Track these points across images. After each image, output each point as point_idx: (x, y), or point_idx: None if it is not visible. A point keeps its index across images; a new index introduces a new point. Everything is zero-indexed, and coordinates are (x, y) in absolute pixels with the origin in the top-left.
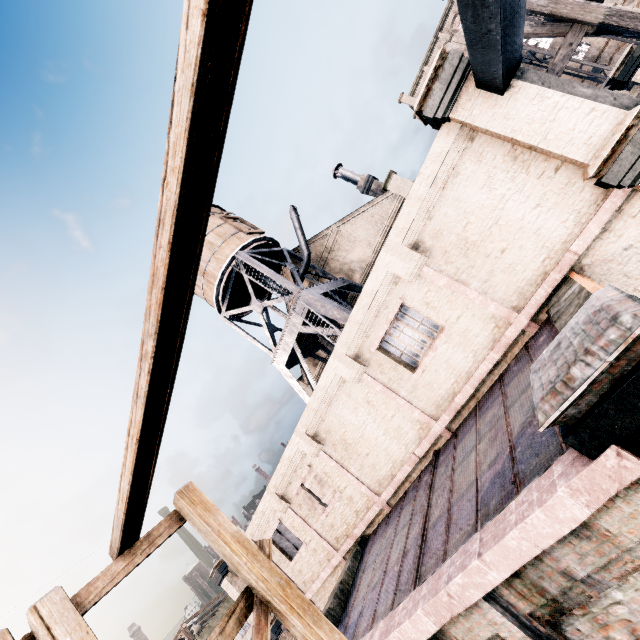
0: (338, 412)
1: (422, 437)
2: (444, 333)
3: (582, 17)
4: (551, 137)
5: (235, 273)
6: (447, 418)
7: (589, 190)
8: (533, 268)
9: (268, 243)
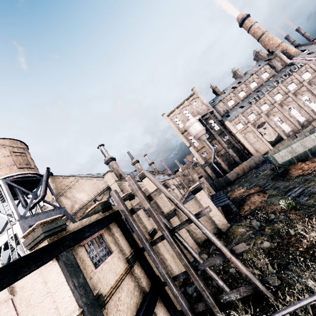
0: None
1: None
2: None
3: (142, 203)
4: (57, 294)
5: None
6: None
7: None
8: None
9: (31, 175)
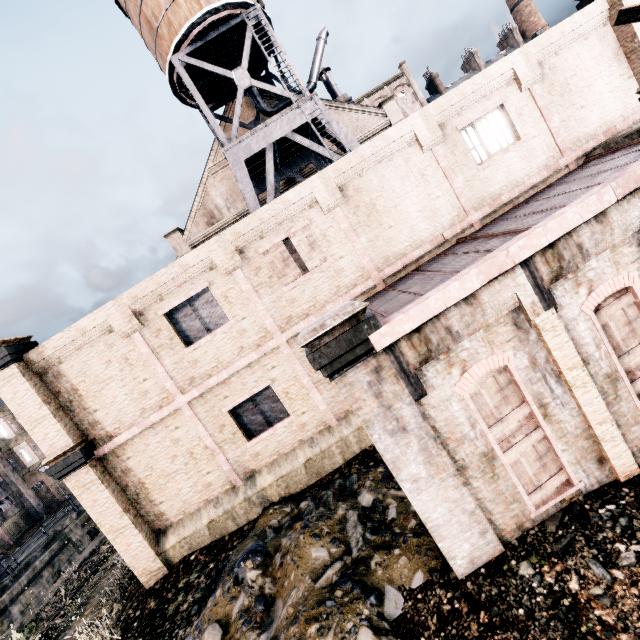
0: (385, 173)
1: (454, 224)
2: (520, 143)
3: None
4: None
5: (236, 23)
6: (488, 210)
7: (635, 100)
8: (591, 129)
9: None
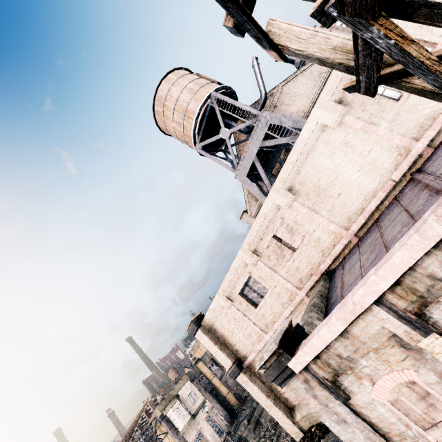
0: (314, 162)
1: (399, 163)
2: (438, 48)
3: None
4: None
5: (209, 110)
6: (431, 133)
7: None
8: None
9: (232, 93)
